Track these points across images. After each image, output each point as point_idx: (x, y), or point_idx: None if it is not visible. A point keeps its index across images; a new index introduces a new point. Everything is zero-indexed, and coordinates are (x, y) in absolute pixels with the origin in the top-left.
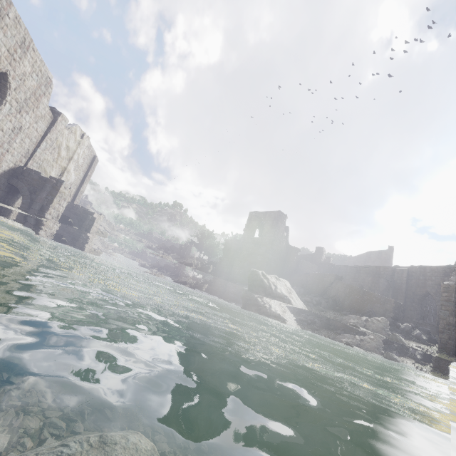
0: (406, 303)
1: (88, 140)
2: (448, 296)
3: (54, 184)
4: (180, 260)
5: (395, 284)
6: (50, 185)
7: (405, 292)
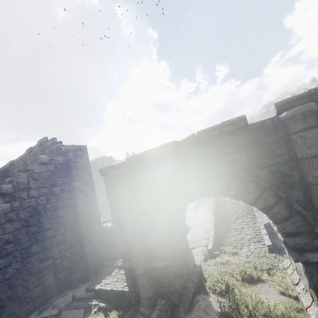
0: None
1: None
2: None
3: None
4: None
5: None
6: None
7: None
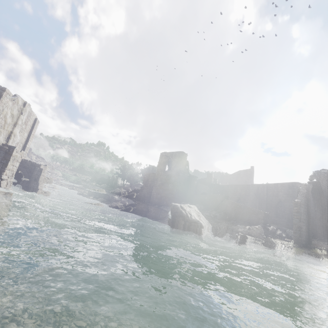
0: (267, 208)
1: (30, 107)
2: (297, 209)
3: (7, 150)
4: (110, 189)
5: (260, 196)
6: (4, 151)
7: (266, 201)
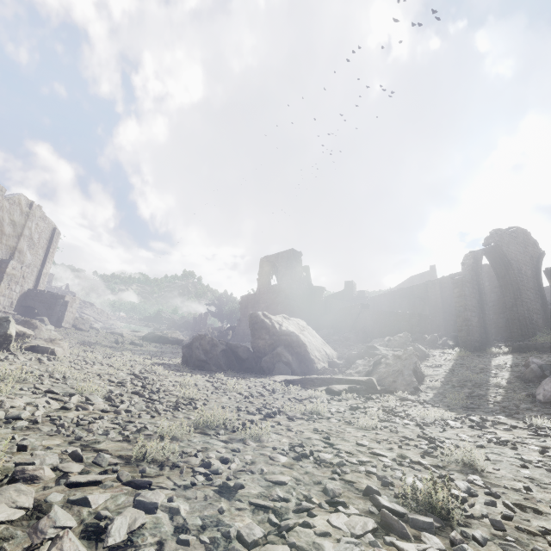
0: (445, 319)
1: (40, 210)
2: (459, 291)
3: None
4: None
5: (431, 301)
6: None
7: (441, 307)
